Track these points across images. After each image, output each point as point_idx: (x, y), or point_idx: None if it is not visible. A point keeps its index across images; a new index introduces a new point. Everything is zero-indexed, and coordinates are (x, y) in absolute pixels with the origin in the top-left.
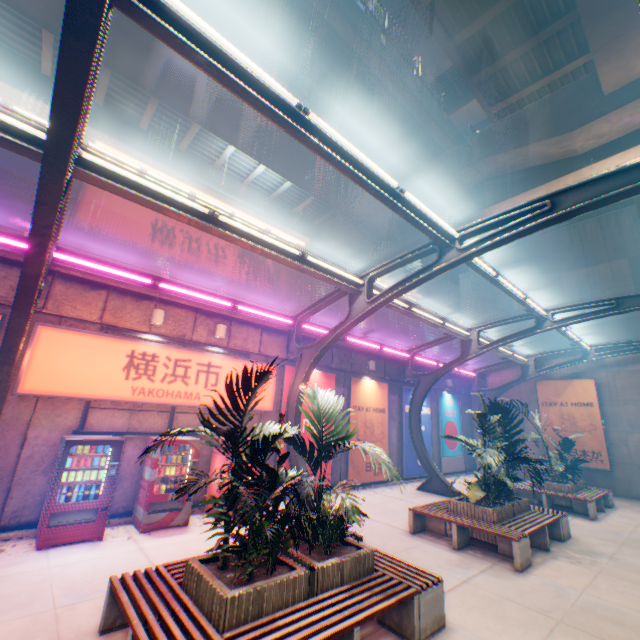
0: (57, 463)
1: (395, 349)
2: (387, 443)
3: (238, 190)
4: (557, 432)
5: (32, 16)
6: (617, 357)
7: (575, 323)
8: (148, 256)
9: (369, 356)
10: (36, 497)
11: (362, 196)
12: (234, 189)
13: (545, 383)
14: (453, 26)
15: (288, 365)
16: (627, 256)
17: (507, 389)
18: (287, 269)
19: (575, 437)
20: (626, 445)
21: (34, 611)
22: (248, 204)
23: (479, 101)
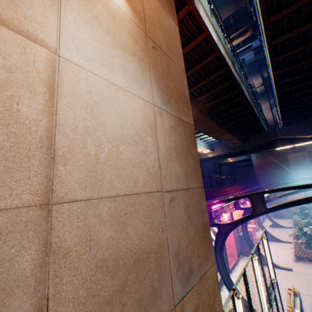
0: (242, 240)
1: None
2: None
3: (199, 143)
4: None
5: (196, 128)
6: None
7: None
8: (229, 187)
9: None
10: (238, 248)
11: (240, 143)
12: (199, 143)
13: None
14: (285, 115)
15: (245, 203)
16: (306, 150)
17: None
18: None
19: None
20: (311, 204)
21: (281, 262)
22: (202, 147)
23: (282, 124)
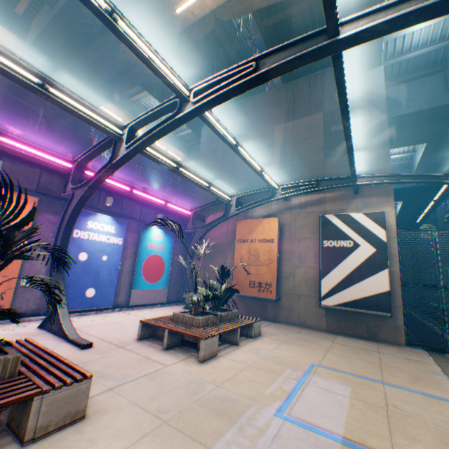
0: None
1: (43, 151)
2: (20, 271)
3: None
4: (245, 266)
5: None
6: (301, 200)
7: (217, 104)
8: None
9: (3, 156)
10: None
11: None
12: None
13: (244, 222)
14: None
15: None
16: (324, 111)
17: (214, 227)
18: (4, 80)
19: (257, 271)
20: (294, 278)
21: None
22: None
23: None
